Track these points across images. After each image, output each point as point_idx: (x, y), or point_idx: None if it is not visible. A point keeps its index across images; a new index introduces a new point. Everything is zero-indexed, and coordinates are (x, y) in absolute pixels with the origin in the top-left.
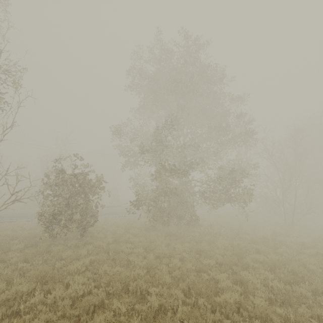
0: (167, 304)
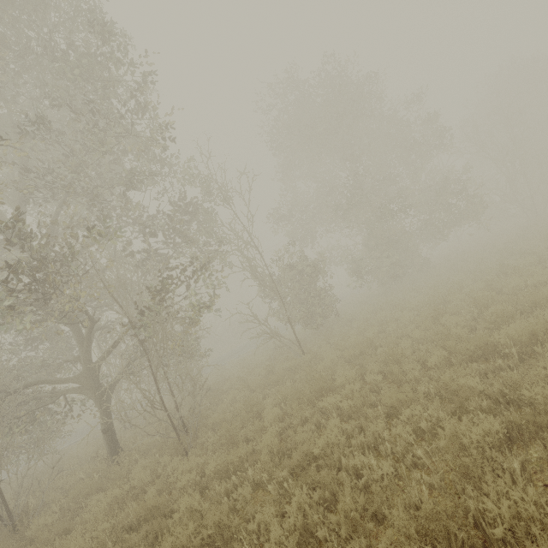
0: (489, 281)
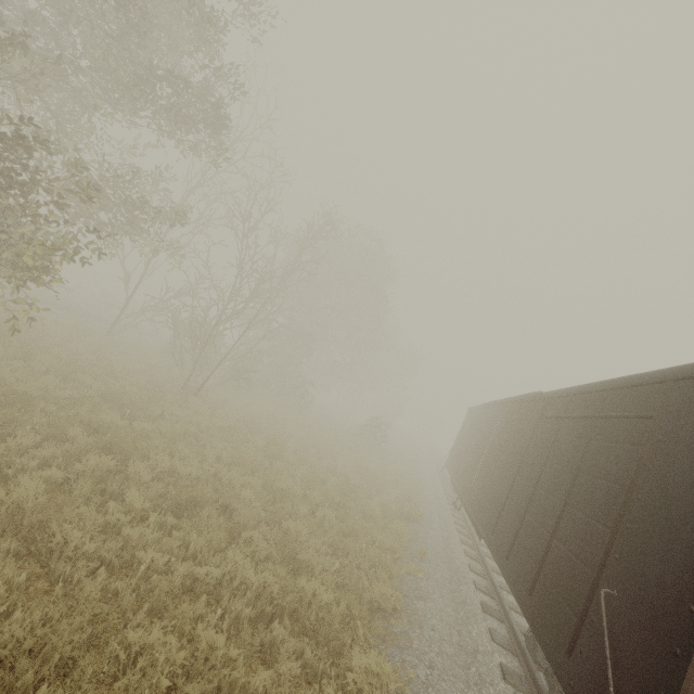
0: None
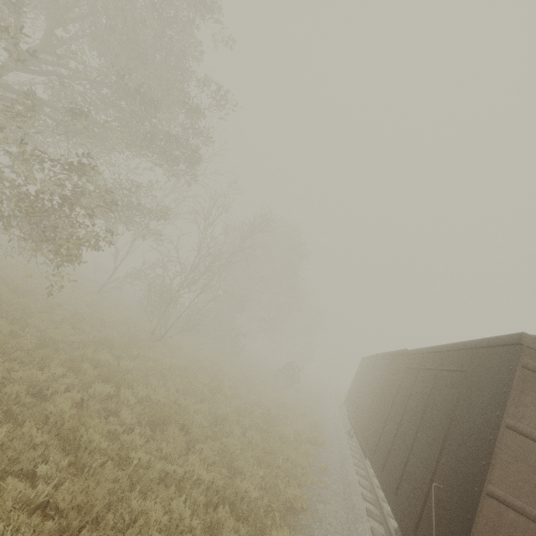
0: None
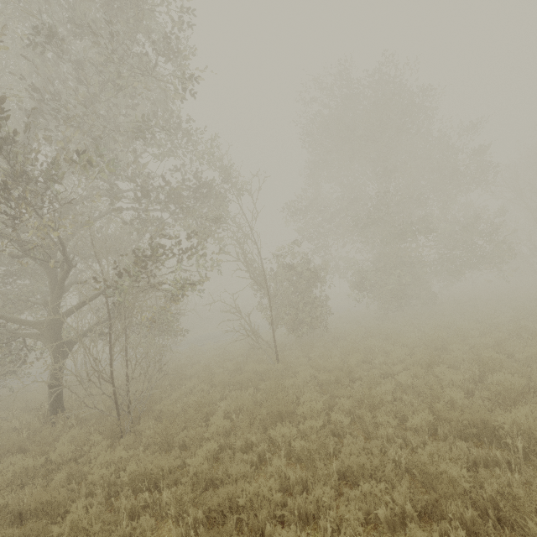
0: (499, 339)
